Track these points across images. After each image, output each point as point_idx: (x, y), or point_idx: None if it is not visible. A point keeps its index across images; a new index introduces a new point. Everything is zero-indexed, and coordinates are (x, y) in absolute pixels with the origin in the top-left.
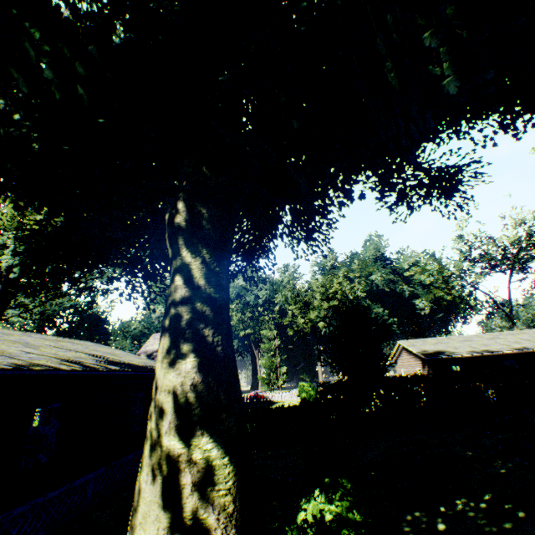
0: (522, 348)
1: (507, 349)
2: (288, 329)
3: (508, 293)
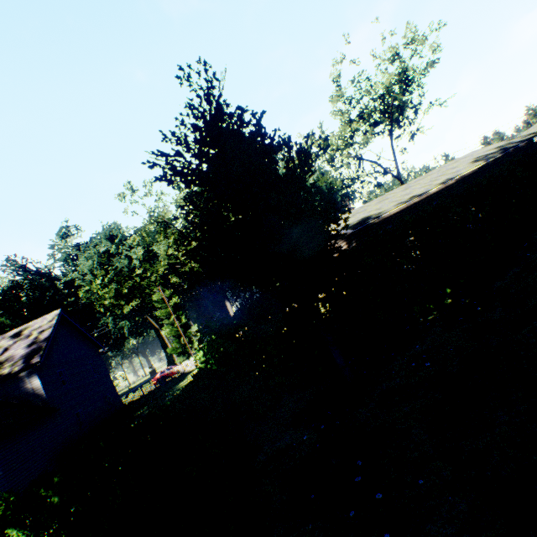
0: (446, 180)
1: (433, 186)
2: (170, 276)
3: (393, 153)
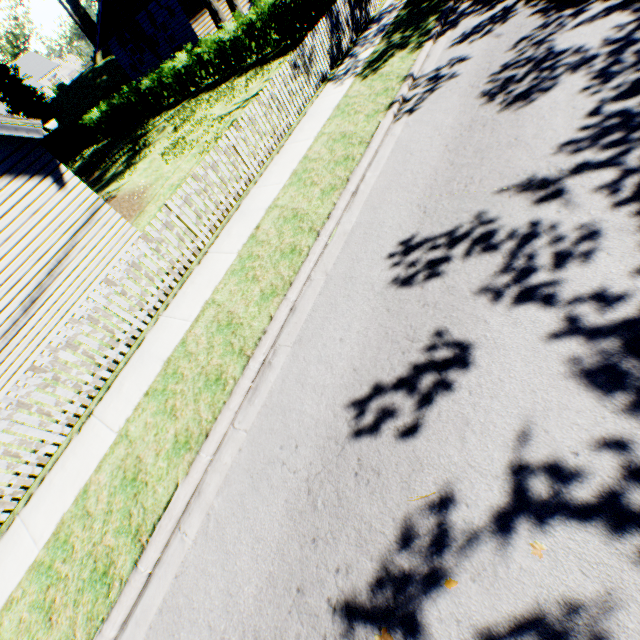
0: None
1: None
2: None
3: None
